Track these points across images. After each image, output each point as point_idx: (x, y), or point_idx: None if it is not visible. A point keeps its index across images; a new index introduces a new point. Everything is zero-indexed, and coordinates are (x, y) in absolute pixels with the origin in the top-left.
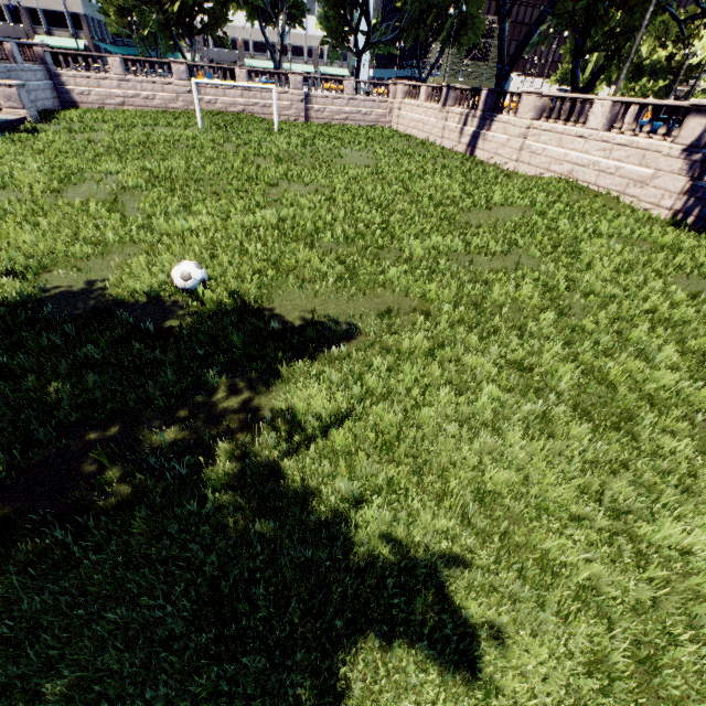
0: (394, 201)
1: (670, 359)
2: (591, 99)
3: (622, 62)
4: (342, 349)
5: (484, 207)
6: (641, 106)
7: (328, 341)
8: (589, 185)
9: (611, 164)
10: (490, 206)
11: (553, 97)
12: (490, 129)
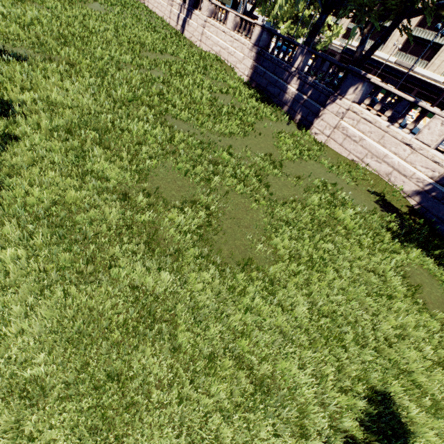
0: (104, 33)
1: (178, 105)
2: (228, 11)
3: (262, 1)
4: (10, 58)
5: (160, 53)
6: (244, 20)
7: (9, 60)
8: (225, 61)
9: (232, 50)
10: (162, 52)
11: (216, 5)
12: (191, 18)
